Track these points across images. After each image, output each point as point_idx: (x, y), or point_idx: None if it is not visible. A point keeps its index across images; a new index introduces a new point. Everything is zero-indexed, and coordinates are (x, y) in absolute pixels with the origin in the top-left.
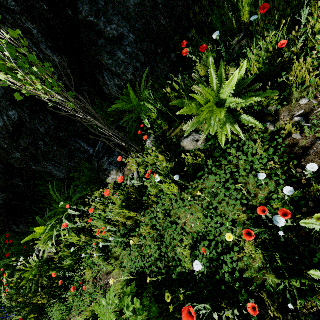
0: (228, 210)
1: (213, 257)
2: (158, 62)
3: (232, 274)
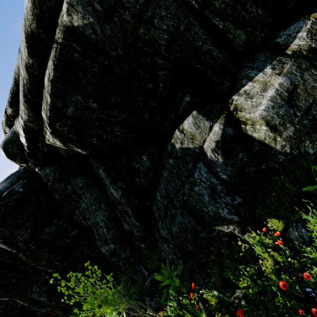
0: None
1: None
2: (189, 258)
3: None
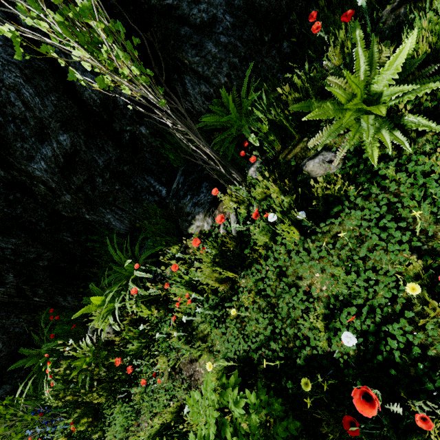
0: (386, 260)
1: (365, 330)
2: (264, 56)
3: (405, 352)
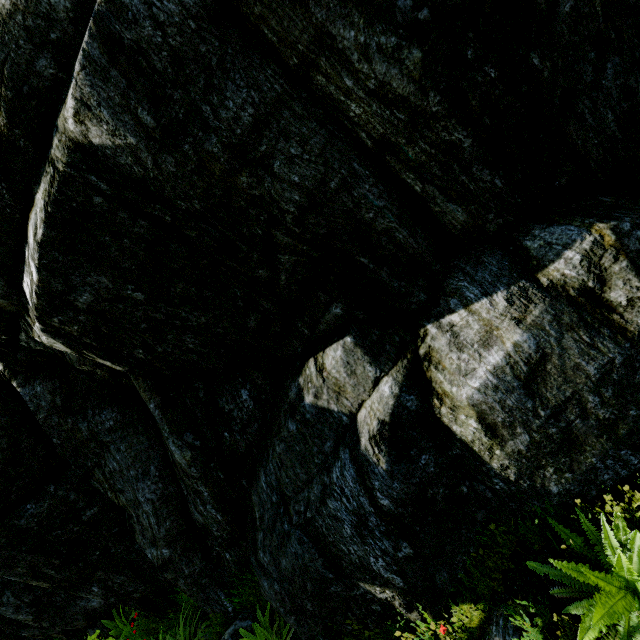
0: None
1: None
2: (308, 617)
3: None
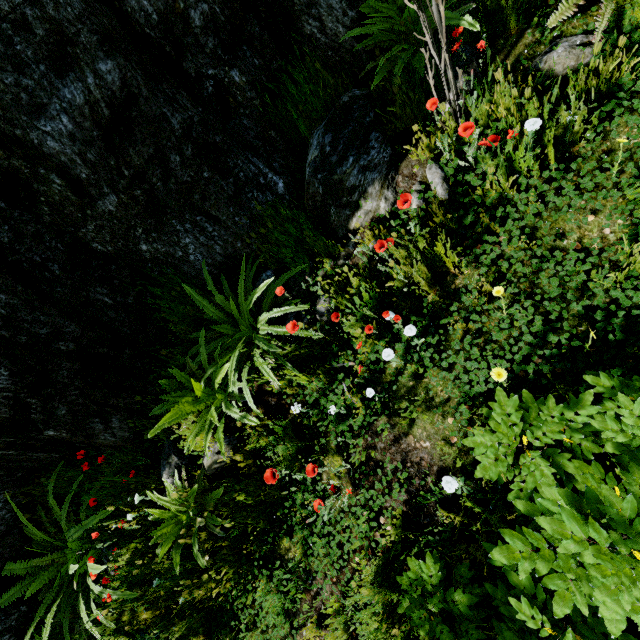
0: None
1: None
2: None
3: None
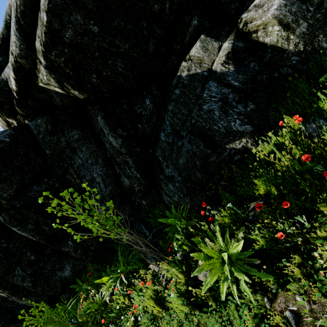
0: None
1: None
2: (197, 195)
3: None
